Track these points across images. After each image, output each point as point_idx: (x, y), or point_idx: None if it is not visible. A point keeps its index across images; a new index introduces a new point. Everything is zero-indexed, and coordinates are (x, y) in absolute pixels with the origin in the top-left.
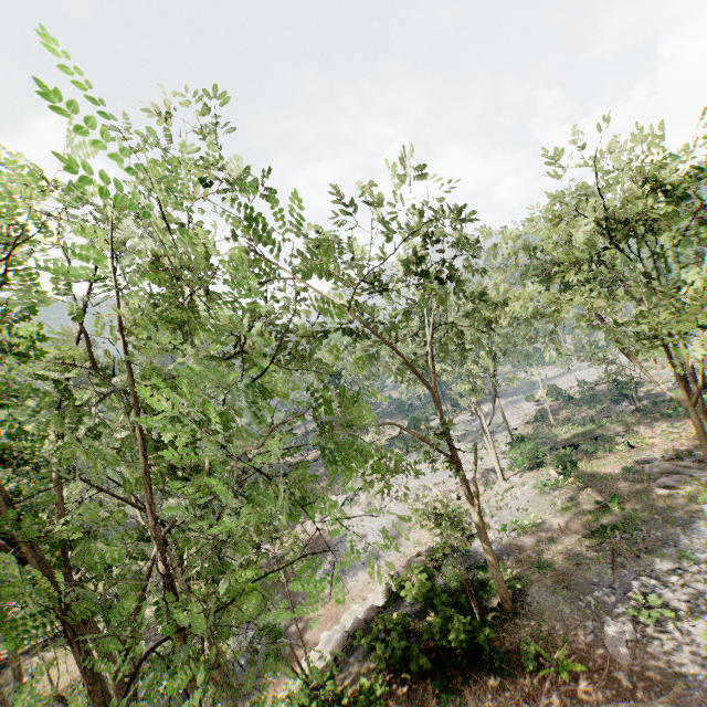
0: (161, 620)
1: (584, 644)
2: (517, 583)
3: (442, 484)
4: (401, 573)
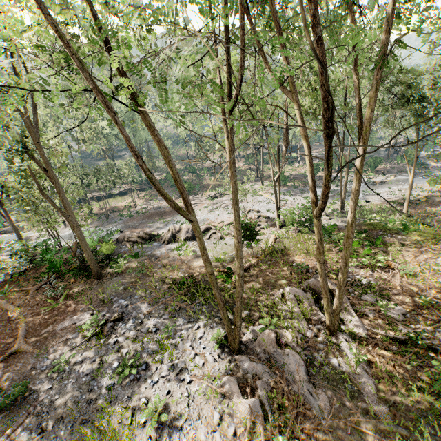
0: None
1: (75, 309)
2: (119, 269)
3: (255, 212)
4: (126, 235)
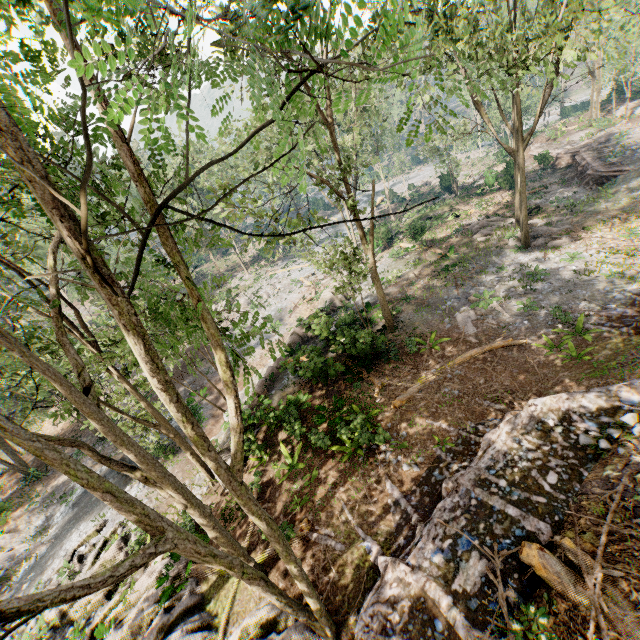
0: (183, 115)
1: (445, 331)
2: (393, 312)
3: (311, 277)
4: (298, 332)
